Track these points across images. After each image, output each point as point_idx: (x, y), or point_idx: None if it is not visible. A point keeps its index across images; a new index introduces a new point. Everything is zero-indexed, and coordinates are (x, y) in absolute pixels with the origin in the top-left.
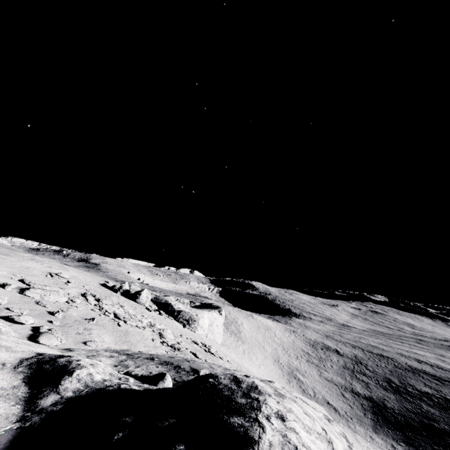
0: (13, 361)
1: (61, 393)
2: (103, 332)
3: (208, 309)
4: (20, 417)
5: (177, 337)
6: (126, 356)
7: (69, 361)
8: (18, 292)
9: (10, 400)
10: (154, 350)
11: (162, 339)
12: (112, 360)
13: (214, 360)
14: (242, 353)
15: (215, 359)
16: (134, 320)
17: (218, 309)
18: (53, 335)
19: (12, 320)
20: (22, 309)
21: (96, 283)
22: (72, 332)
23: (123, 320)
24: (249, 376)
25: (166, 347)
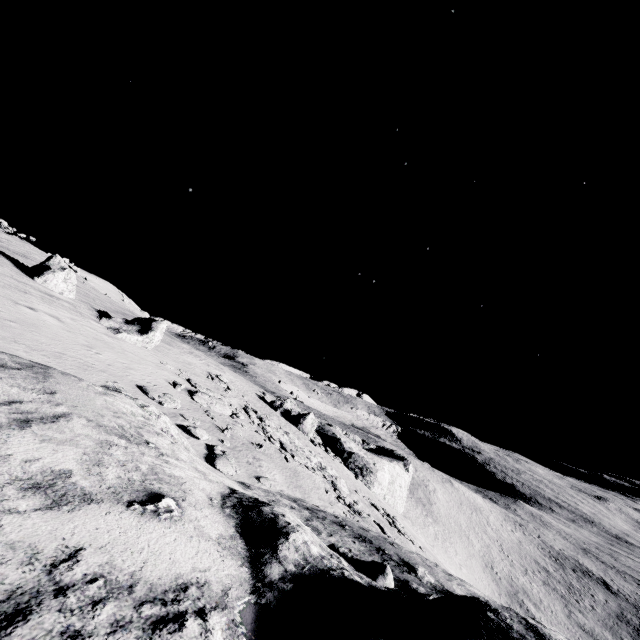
0: (217, 497)
1: (283, 563)
2: (272, 466)
3: (388, 458)
4: (252, 586)
5: (352, 493)
6: (307, 511)
7: (275, 515)
8: (187, 394)
9: (235, 556)
10: (330, 507)
11: (336, 492)
12: (296, 514)
13: (404, 542)
14: (434, 537)
15: (404, 541)
16: (302, 456)
17: (403, 461)
18: (228, 460)
19: (188, 431)
20: (194, 419)
21: (253, 393)
22: (243, 460)
23: (290, 453)
24: (541, 623)
25: (342, 506)
